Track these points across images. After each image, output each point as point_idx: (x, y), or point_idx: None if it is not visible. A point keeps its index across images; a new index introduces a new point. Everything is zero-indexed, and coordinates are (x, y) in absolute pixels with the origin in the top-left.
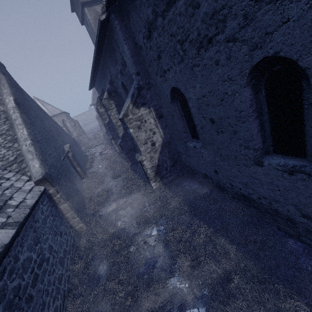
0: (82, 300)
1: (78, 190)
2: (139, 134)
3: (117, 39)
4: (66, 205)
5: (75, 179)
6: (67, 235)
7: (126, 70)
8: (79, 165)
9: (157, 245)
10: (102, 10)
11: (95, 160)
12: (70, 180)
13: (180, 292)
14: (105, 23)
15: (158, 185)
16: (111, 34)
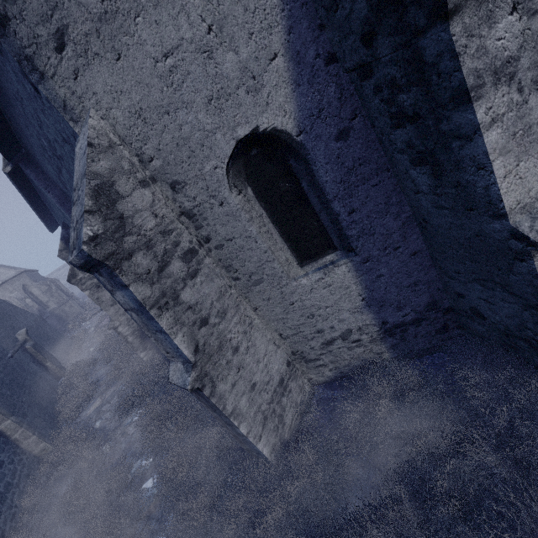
0: (31, 533)
1: (42, 398)
2: (101, 294)
3: (39, 186)
4: (10, 422)
5: (38, 381)
6: (15, 464)
7: (66, 217)
8: (49, 358)
9: (136, 431)
10: (4, 163)
11: (86, 340)
12: (26, 385)
13: (140, 469)
14: (16, 172)
15: (150, 353)
16: (31, 180)
